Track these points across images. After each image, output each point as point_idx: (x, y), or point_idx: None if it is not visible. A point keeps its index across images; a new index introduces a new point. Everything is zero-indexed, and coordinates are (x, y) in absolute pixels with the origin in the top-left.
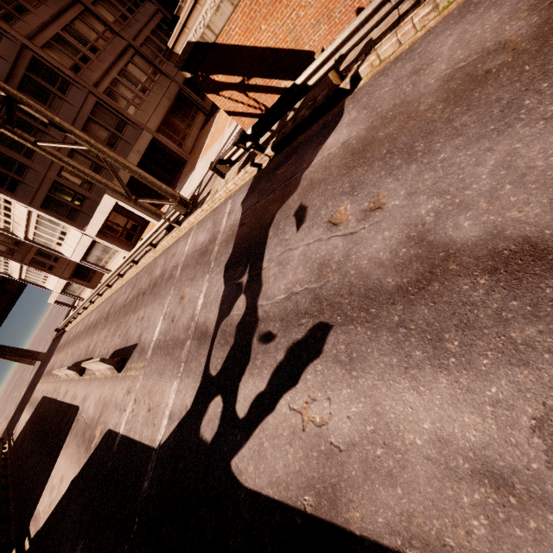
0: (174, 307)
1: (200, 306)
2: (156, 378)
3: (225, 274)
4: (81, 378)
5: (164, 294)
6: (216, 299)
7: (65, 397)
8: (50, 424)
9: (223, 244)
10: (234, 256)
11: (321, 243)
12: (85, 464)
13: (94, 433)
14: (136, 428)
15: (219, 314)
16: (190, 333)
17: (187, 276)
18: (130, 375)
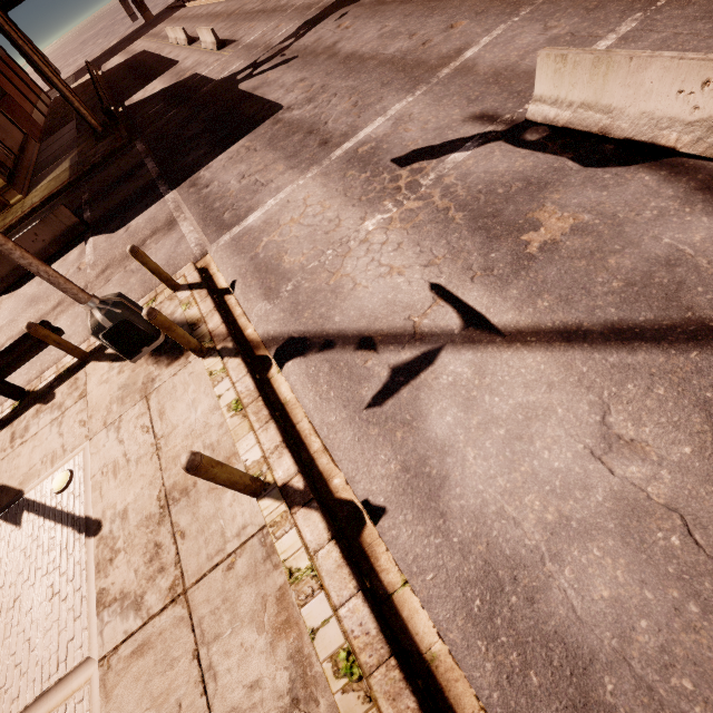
0: (270, 30)
1: (279, 35)
2: (235, 58)
3: (301, 25)
4: (188, 47)
5: (273, 19)
6: (287, 35)
7: (168, 54)
8: (149, 67)
9: (318, 9)
10: (312, 19)
11: (329, 32)
12: (174, 84)
13: (186, 73)
14: (212, 74)
15: (281, 42)
16: (265, 45)
17: (291, 16)
18: (223, 54)
